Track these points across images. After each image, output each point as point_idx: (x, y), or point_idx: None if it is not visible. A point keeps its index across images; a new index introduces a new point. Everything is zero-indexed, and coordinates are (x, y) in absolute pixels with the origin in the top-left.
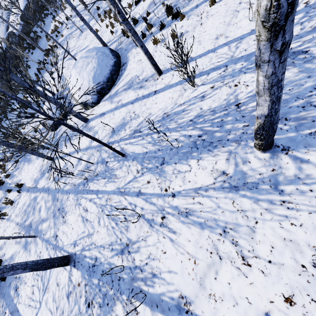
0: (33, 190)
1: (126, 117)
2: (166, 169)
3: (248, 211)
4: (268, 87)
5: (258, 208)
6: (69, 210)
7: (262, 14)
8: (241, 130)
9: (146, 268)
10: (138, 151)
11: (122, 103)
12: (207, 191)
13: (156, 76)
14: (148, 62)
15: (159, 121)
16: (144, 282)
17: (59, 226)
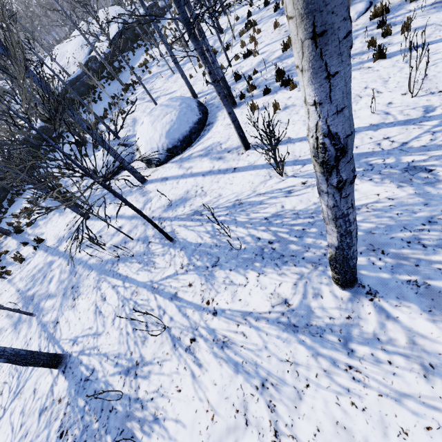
0: (52, 251)
1: (191, 191)
2: (217, 274)
3: (301, 365)
4: (332, 217)
5: (315, 365)
6: (84, 291)
7: (312, 149)
8: (324, 249)
9: (149, 406)
10: (190, 239)
11: (191, 172)
12: (257, 321)
13: (242, 149)
14: None
15: (227, 208)
16: (141, 425)
17: (65, 310)
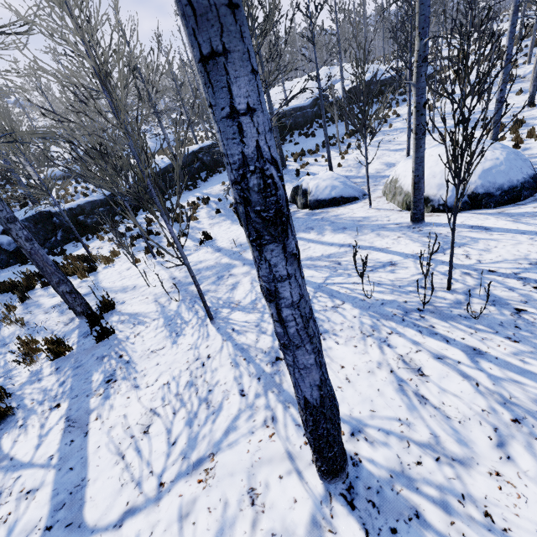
0: (230, 253)
1: None
2: None
3: None
4: None
5: None
6: (337, 331)
7: None
8: None
9: None
10: None
11: None
12: None
13: None
14: None
15: None
16: None
17: None
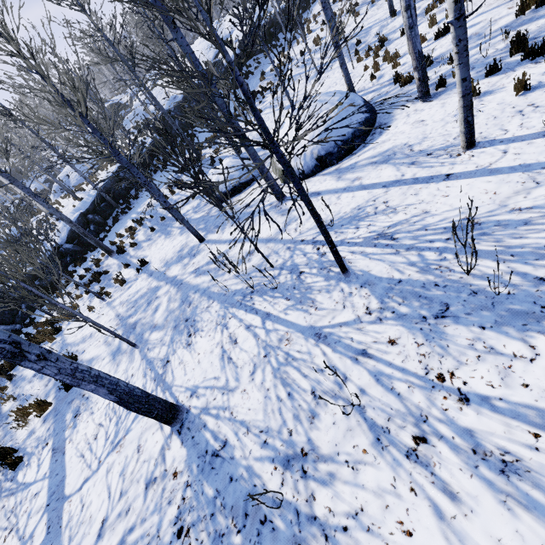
0: (158, 276)
1: (365, 207)
2: (450, 331)
3: None
4: None
5: None
6: (203, 327)
7: None
8: None
9: (341, 541)
10: (378, 272)
11: (361, 184)
12: None
13: (457, 149)
14: (442, 125)
15: (447, 230)
16: None
17: (177, 348)
